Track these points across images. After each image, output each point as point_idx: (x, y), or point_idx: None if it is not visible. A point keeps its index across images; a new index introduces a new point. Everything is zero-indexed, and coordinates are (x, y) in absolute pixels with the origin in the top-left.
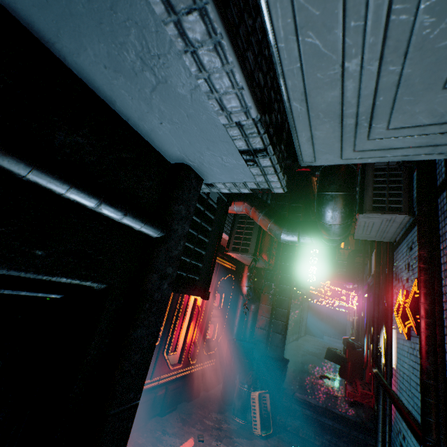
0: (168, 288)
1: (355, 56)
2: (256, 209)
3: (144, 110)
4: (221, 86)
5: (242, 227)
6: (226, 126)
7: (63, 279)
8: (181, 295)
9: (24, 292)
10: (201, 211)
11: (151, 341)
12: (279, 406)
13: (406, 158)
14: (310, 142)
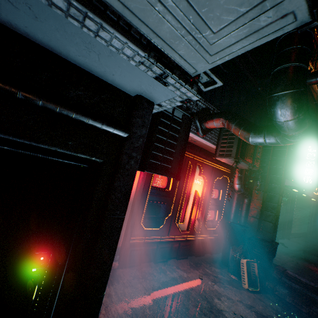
0: (134, 164)
1: (156, 2)
2: (229, 121)
3: (103, 71)
4: (118, 46)
5: (227, 138)
6: (137, 66)
7: (82, 155)
8: (183, 187)
9: (72, 162)
10: (168, 125)
11: (127, 190)
12: (268, 276)
13: (247, 48)
14: (183, 59)
